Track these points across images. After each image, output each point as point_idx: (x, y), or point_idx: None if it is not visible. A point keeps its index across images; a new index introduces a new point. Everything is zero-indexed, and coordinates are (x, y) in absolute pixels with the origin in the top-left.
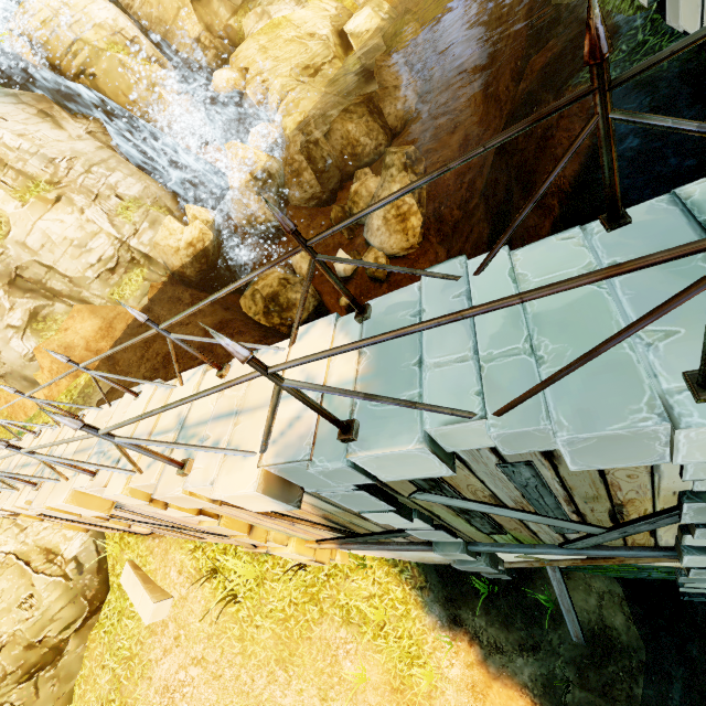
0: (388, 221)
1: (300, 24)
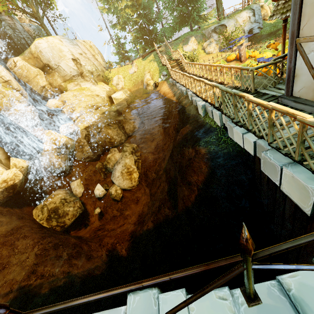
0: (123, 174)
1: (93, 91)
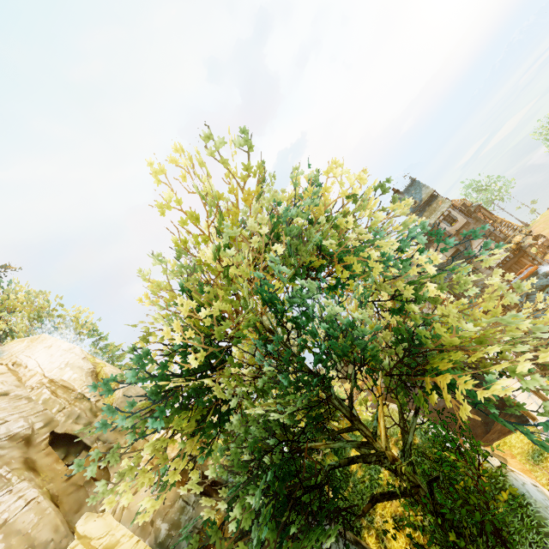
0: None
1: None
